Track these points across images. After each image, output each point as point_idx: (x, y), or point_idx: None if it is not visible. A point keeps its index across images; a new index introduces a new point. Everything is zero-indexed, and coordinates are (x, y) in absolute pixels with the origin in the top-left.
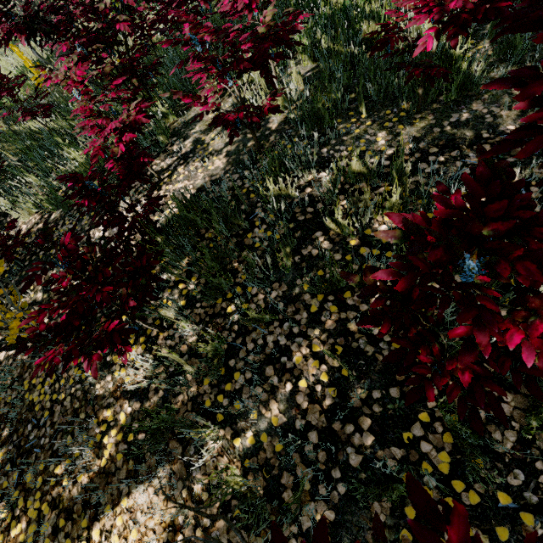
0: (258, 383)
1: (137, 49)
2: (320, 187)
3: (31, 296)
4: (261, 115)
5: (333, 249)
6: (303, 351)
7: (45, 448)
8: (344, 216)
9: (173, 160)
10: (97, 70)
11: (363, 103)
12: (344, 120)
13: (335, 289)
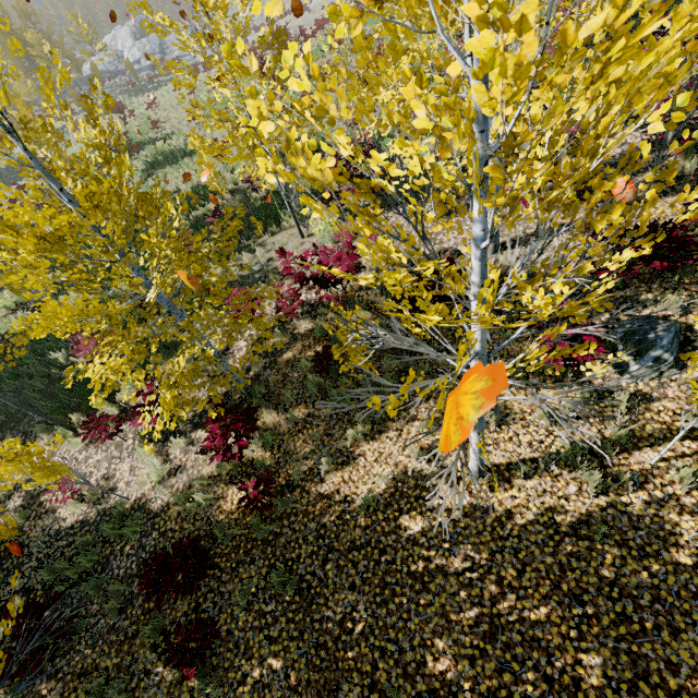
0: None
1: None
2: None
3: None
4: None
5: None
6: None
7: None
8: None
9: None
10: None
11: None
12: None
13: None
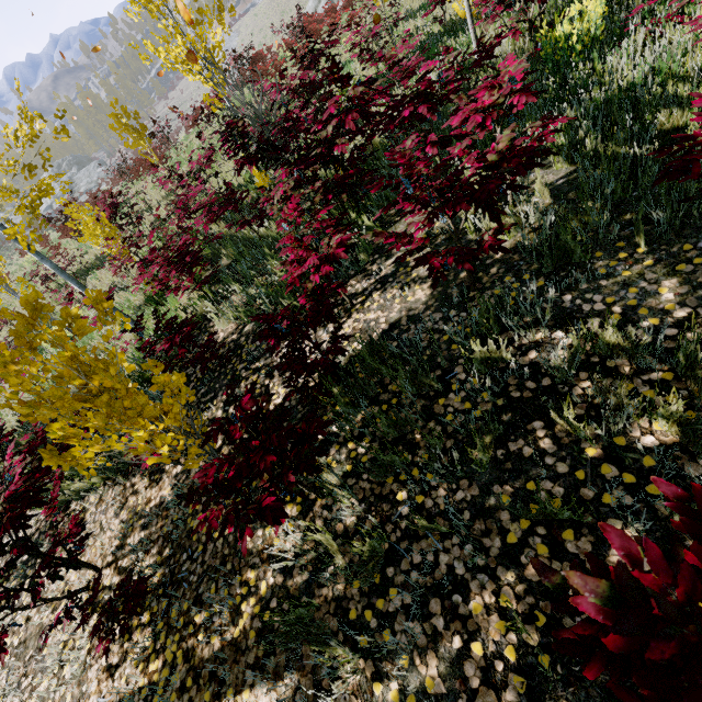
0: (417, 617)
1: (353, 161)
2: (547, 361)
3: (213, 412)
4: (479, 254)
5: (557, 453)
6: (485, 597)
7: (192, 586)
8: (583, 407)
9: (370, 283)
10: (311, 188)
11: (641, 235)
12: (606, 254)
13: (550, 519)
